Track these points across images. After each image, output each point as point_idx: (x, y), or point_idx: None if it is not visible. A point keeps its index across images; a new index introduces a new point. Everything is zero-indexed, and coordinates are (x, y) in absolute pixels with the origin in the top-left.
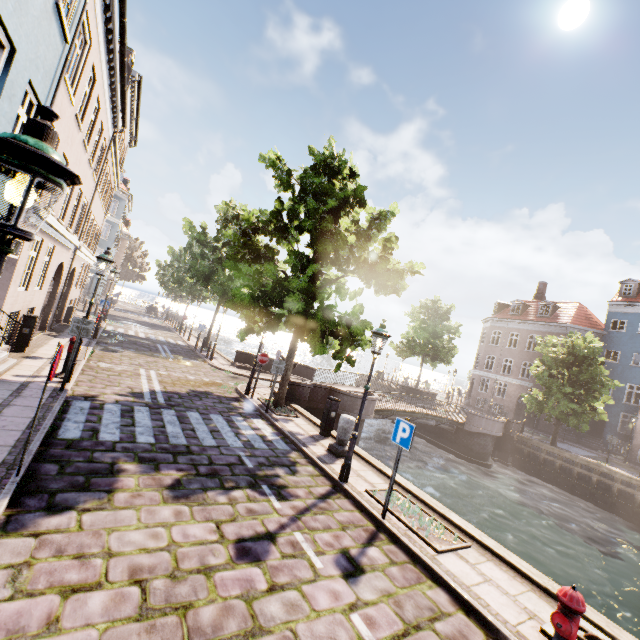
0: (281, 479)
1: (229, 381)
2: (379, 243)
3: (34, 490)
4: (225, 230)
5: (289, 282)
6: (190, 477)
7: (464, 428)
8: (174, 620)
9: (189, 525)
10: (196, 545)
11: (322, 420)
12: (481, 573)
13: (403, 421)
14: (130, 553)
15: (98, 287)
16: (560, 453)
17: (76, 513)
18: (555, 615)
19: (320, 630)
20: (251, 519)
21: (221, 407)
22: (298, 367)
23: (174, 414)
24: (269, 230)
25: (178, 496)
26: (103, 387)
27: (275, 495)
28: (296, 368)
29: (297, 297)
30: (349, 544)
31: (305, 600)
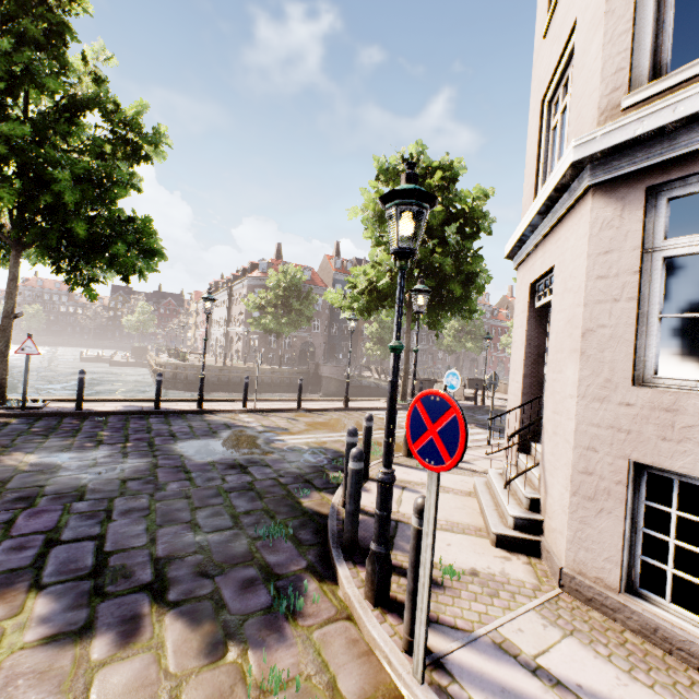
0: None
1: None
2: None
3: None
4: None
5: None
6: None
7: None
8: None
9: None
10: None
11: None
12: None
13: None
14: None
15: None
16: None
17: None
18: None
19: None
20: None
21: None
22: None
23: None
24: None
25: None
26: None
27: None
28: None
29: None
30: None
31: None
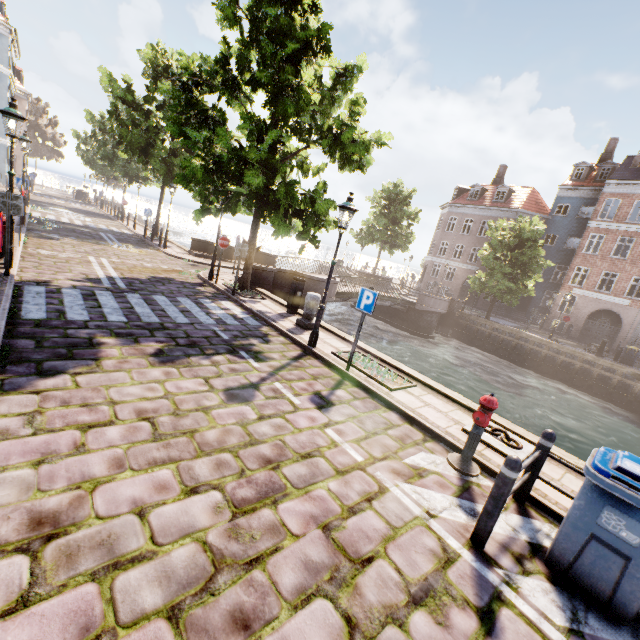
0: (256, 347)
1: (189, 269)
2: (345, 107)
3: (18, 360)
4: (156, 87)
5: (247, 152)
6: (171, 347)
7: (415, 308)
8: (185, 440)
9: (180, 381)
10: (190, 394)
11: (289, 300)
12: (423, 401)
13: (367, 290)
14: (132, 401)
15: (4, 165)
16: (491, 325)
17: (69, 376)
18: (476, 413)
19: (303, 439)
20: (235, 375)
21: (187, 291)
22: (259, 255)
23: (140, 297)
24: (215, 85)
25: (164, 361)
26: (53, 273)
27: (253, 358)
28: (257, 256)
29: (257, 170)
30: (320, 389)
31: (289, 423)
